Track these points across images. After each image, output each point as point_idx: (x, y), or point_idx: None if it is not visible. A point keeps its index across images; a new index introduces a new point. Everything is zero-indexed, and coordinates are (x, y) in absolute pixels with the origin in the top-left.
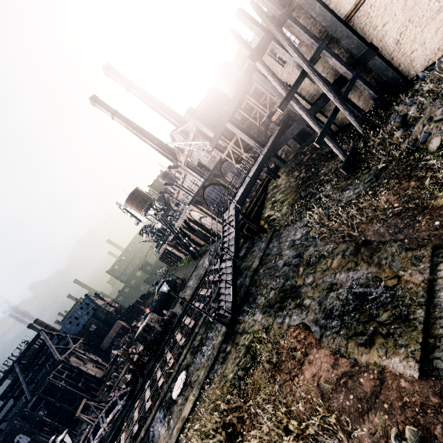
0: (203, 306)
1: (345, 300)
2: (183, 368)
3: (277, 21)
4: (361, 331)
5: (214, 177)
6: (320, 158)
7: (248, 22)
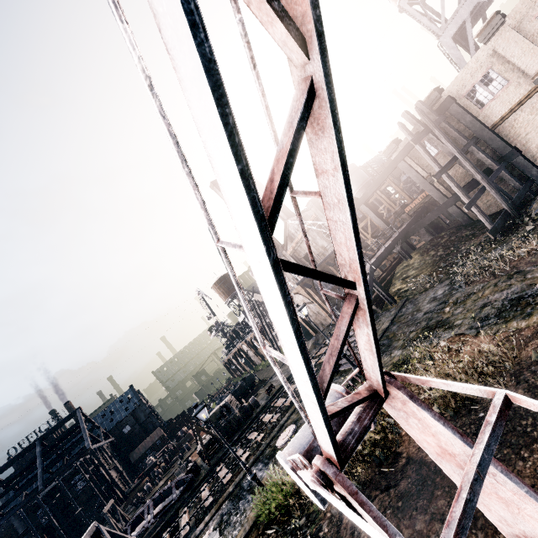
0: None
1: (501, 306)
2: (288, 425)
3: (435, 122)
4: (519, 313)
5: (327, 265)
6: (459, 239)
7: (411, 120)
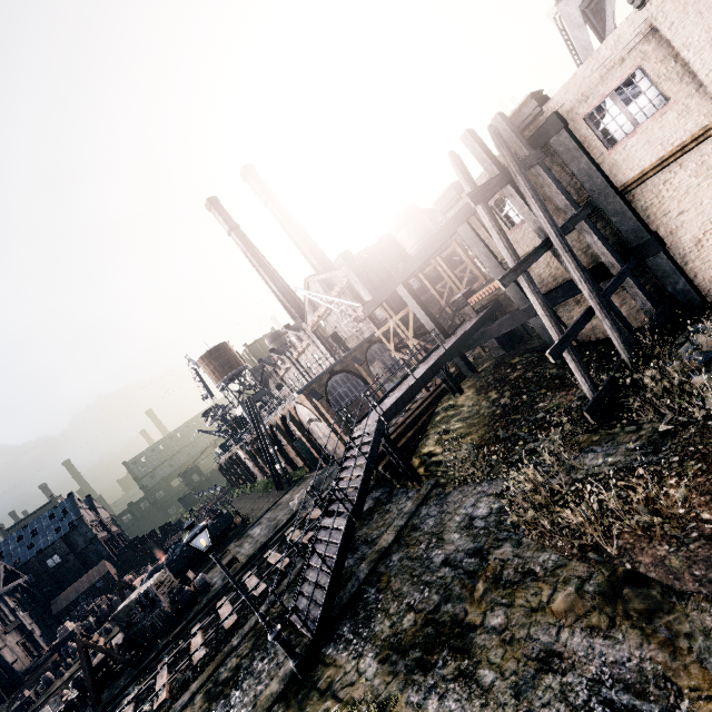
0: (263, 590)
1: (583, 711)
2: None
3: (522, 161)
4: None
5: (353, 361)
6: (539, 381)
7: (478, 150)
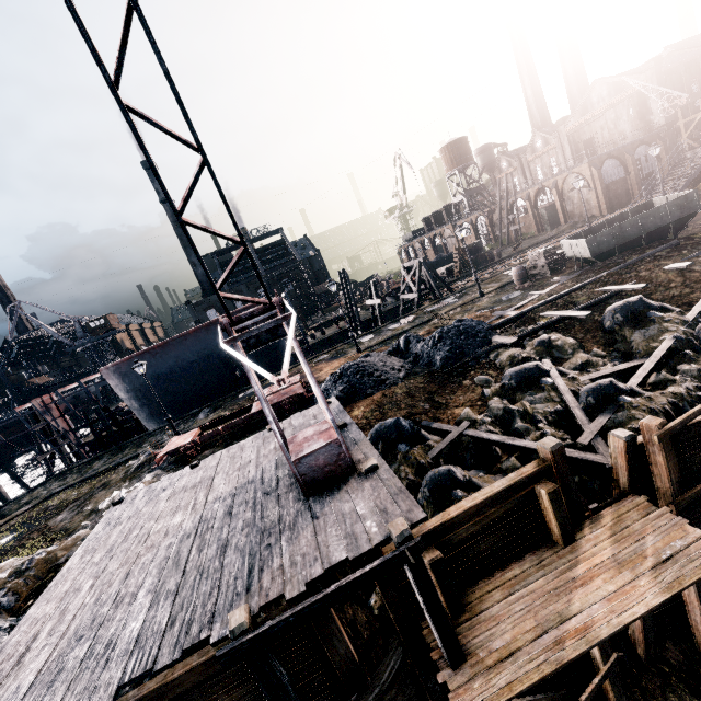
0: None
1: None
2: None
3: None
4: None
5: (625, 152)
6: None
7: None
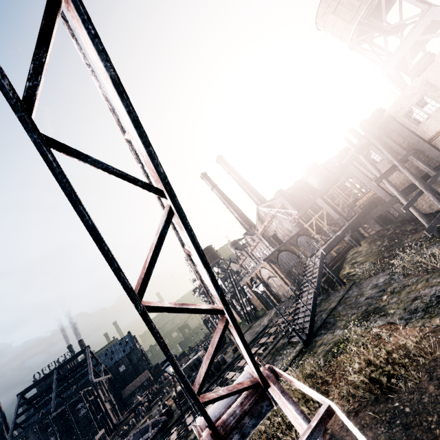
0: (264, 348)
1: (429, 301)
2: None
3: (376, 136)
4: None
5: (290, 245)
6: (403, 232)
7: (356, 135)
